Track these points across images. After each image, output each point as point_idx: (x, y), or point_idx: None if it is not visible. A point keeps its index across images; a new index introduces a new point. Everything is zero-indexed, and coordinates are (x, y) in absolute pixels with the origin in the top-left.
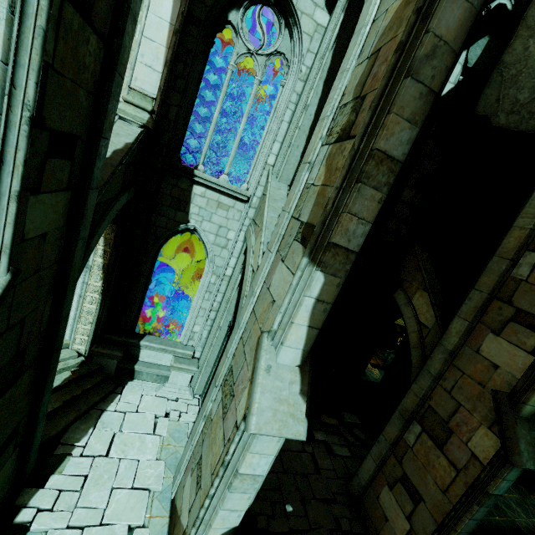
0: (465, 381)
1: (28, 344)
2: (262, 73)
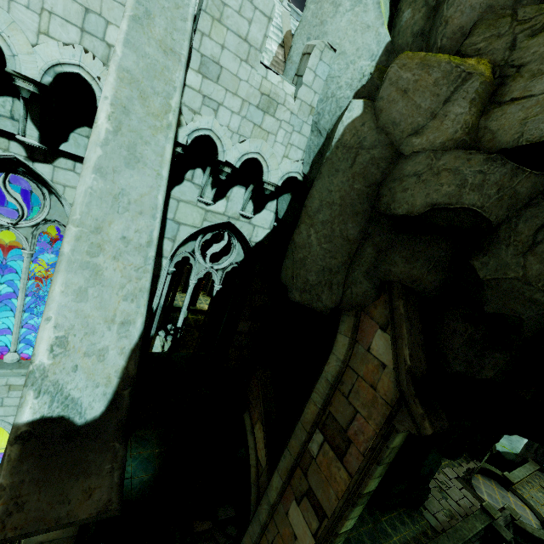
0: (279, 540)
1: None
2: (31, 244)
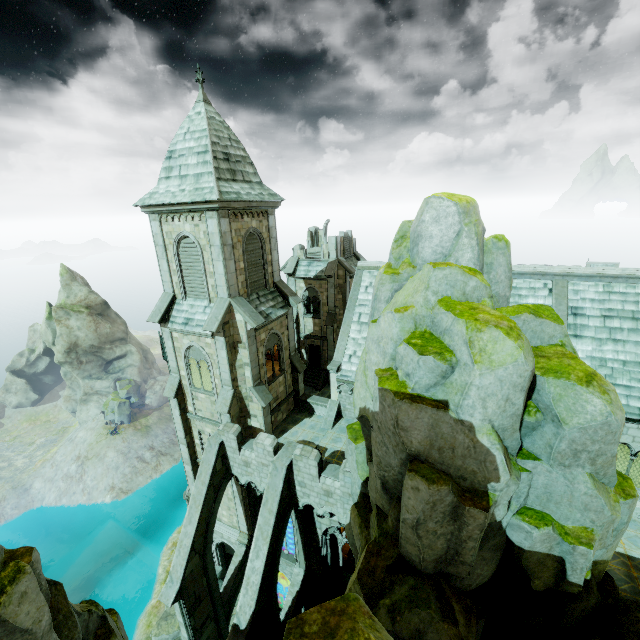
0: None
1: None
2: None
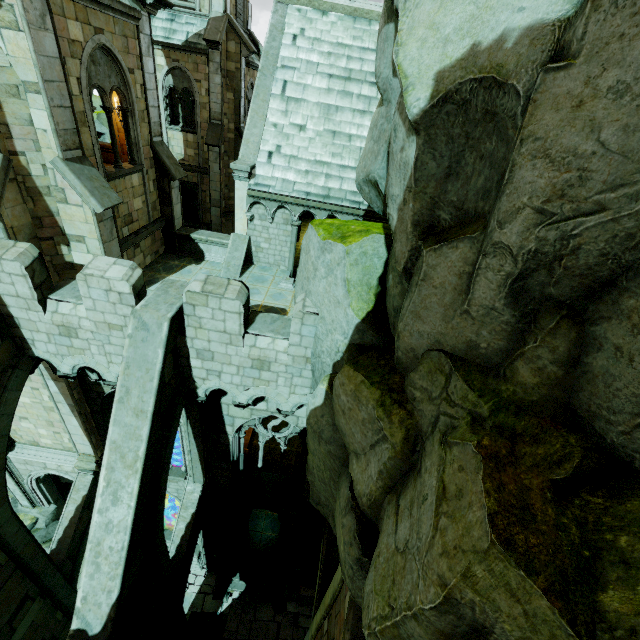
0: None
1: (54, 632)
2: None
